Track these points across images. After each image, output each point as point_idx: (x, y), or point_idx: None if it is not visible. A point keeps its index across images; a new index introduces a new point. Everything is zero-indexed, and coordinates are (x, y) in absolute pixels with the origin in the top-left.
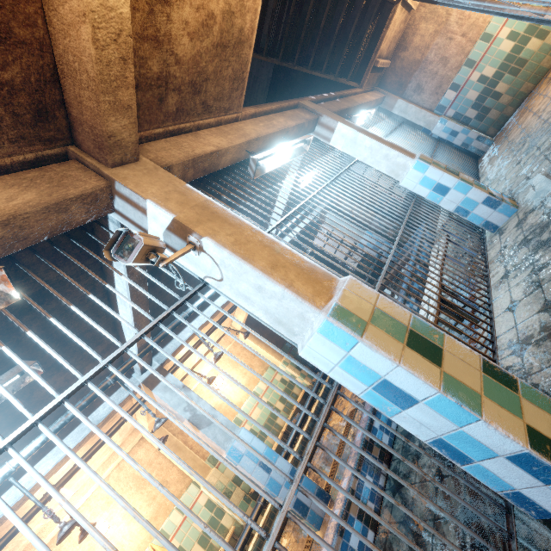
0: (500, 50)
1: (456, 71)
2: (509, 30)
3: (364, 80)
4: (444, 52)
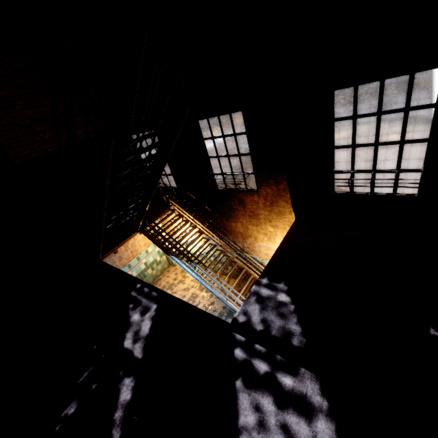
0: (141, 267)
1: (123, 266)
2: (145, 260)
3: (105, 256)
4: (122, 254)
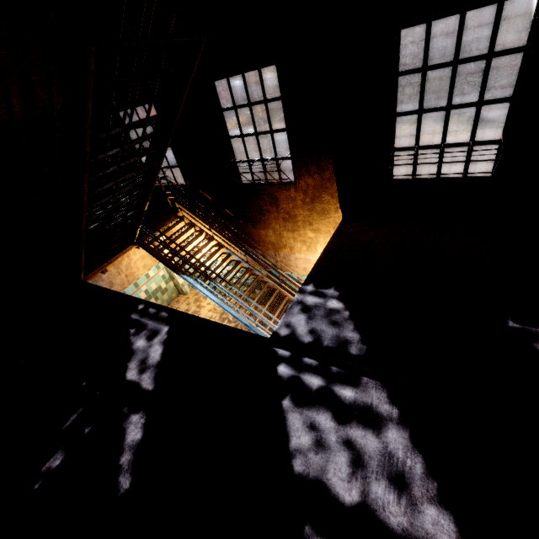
0: (140, 296)
1: None
2: (146, 288)
3: (90, 277)
4: (113, 278)
